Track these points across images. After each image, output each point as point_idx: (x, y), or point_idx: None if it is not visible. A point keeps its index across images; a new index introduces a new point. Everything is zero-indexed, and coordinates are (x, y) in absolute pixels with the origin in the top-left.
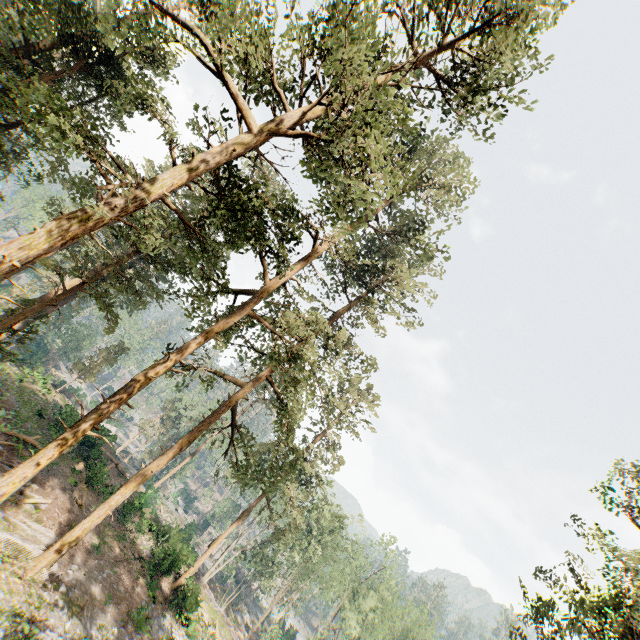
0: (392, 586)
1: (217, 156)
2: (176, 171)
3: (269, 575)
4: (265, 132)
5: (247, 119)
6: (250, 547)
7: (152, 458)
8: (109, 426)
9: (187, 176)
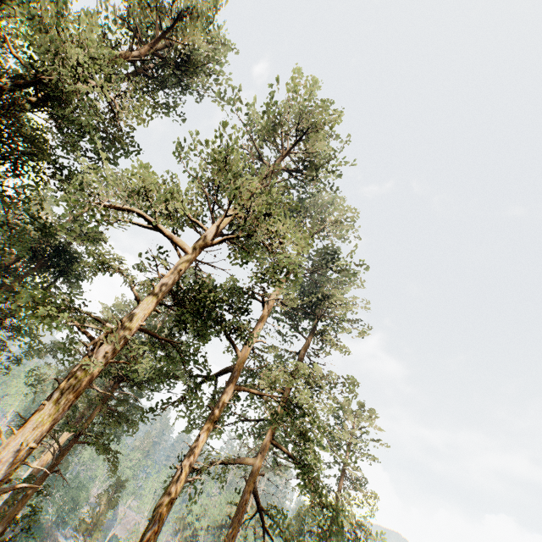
0: None
1: (170, 279)
2: (144, 303)
3: None
4: (198, 248)
5: (183, 246)
6: None
7: None
8: None
9: (153, 303)
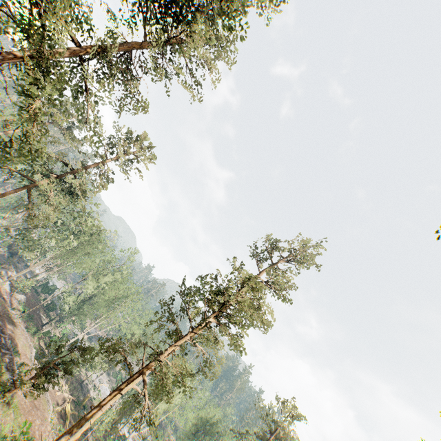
0: (124, 274)
1: None
2: None
3: (29, 249)
4: None
5: None
6: (15, 228)
7: None
8: None
9: None
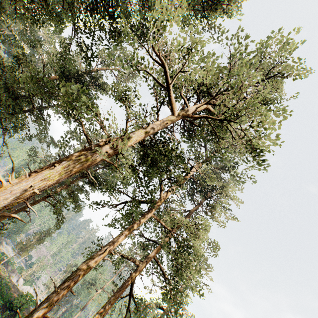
0: None
1: (159, 125)
2: (139, 132)
3: None
4: (181, 115)
5: (175, 108)
6: None
7: (51, 310)
8: (29, 288)
9: (144, 135)
